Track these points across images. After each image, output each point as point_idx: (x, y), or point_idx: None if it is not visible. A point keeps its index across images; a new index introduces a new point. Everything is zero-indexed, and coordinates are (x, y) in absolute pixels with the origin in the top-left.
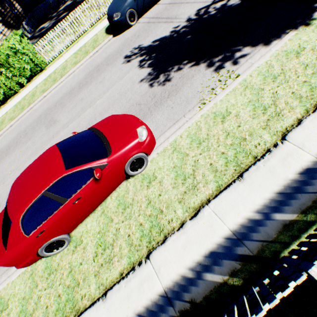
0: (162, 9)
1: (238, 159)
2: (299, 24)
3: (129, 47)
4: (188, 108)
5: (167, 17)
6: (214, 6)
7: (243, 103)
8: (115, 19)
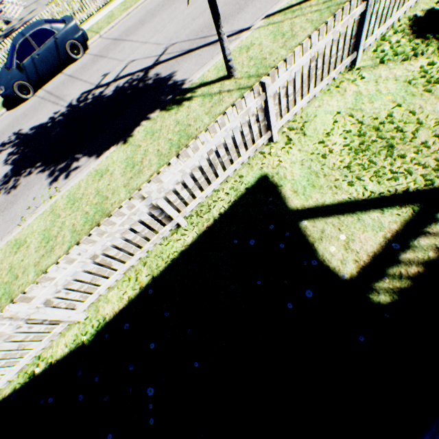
0: (61, 82)
1: (2, 301)
2: (122, 139)
3: (11, 130)
4: (10, 229)
5: (59, 94)
6: (95, 92)
7: (41, 231)
8: (1, 92)
